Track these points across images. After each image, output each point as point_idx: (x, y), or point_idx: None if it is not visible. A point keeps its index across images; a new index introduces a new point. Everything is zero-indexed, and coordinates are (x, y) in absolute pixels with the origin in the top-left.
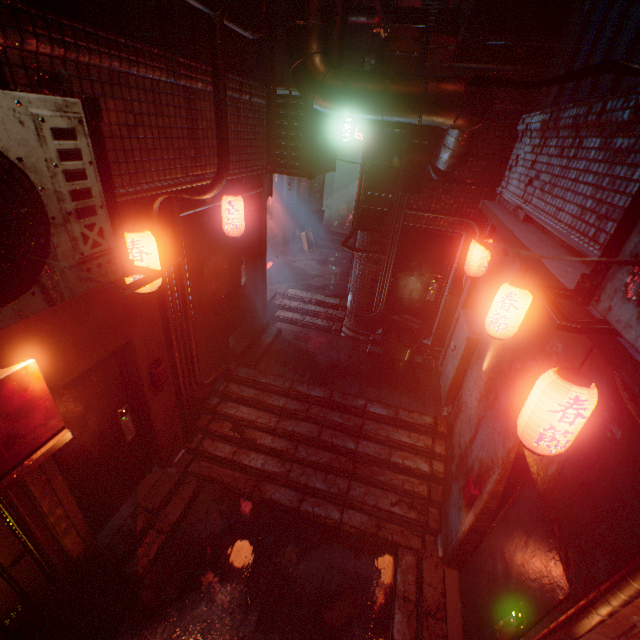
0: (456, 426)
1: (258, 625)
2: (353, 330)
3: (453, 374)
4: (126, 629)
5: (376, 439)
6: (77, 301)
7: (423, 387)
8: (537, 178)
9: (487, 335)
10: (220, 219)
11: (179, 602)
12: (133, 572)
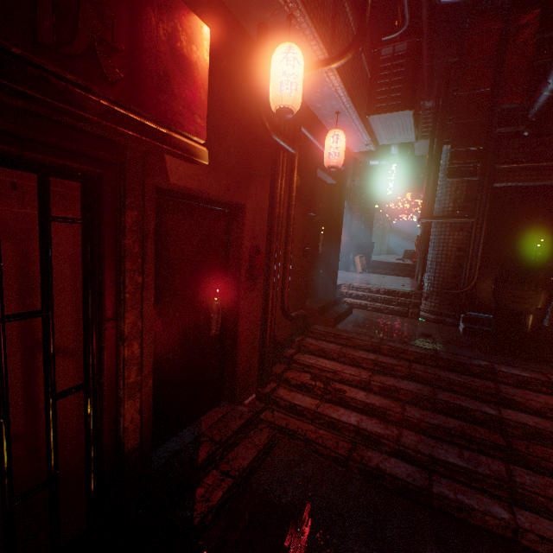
0: None
1: None
2: (435, 312)
3: None
4: None
5: (527, 407)
6: (221, 117)
7: None
8: None
9: None
10: (317, 165)
11: None
12: (186, 517)
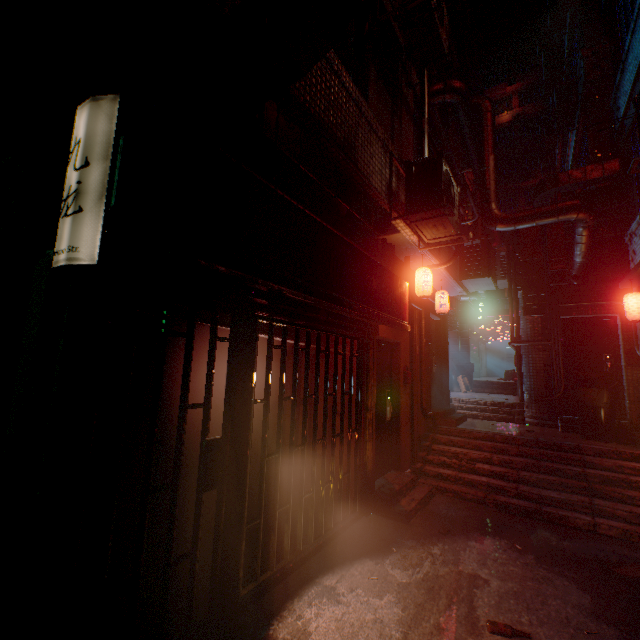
0: None
1: (537, 560)
2: (537, 416)
3: None
4: (409, 538)
5: (603, 466)
6: None
7: (639, 444)
8: None
9: None
10: (429, 311)
11: (448, 536)
12: (401, 509)
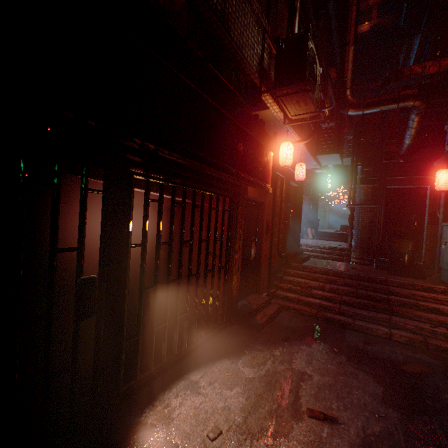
0: None
1: (348, 360)
2: (359, 258)
3: None
4: (259, 343)
5: (401, 294)
6: None
7: (428, 279)
8: None
9: None
10: (290, 179)
11: (287, 342)
12: (256, 322)
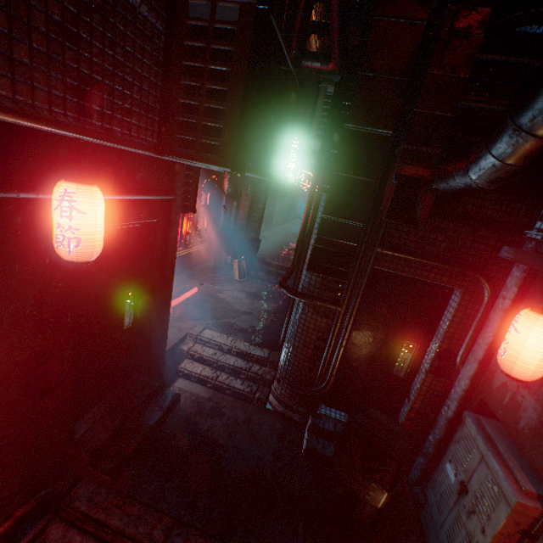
0: None
1: None
2: (284, 403)
3: None
4: None
5: None
6: None
7: (397, 538)
8: None
9: None
10: None
11: None
12: None
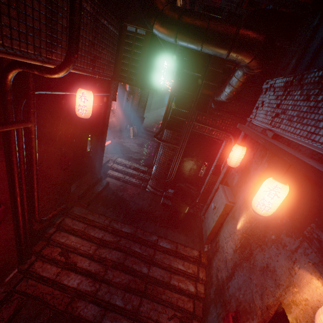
0: (214, 261)
1: None
2: (154, 188)
3: (213, 225)
4: None
5: (162, 266)
6: None
7: (193, 229)
8: (284, 113)
9: (240, 205)
10: (75, 105)
11: None
12: None
